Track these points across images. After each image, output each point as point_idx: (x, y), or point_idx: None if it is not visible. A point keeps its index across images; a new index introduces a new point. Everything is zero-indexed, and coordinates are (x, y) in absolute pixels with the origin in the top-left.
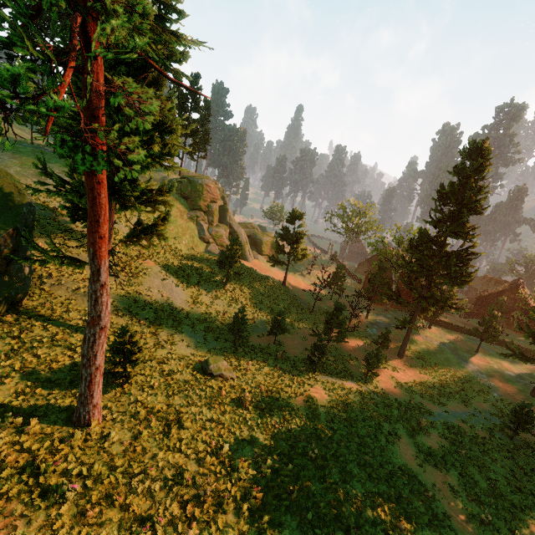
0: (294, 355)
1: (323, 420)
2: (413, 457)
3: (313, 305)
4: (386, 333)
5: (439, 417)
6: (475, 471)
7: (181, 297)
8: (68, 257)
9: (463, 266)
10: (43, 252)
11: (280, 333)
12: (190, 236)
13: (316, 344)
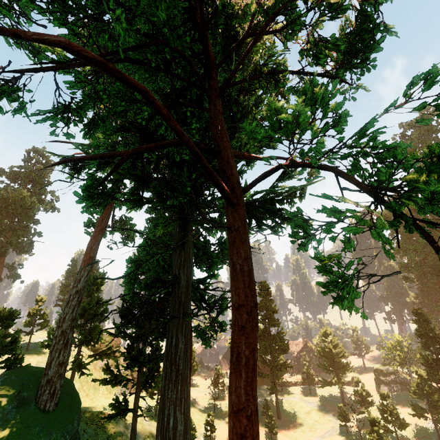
0: None
1: None
2: None
3: (214, 405)
4: (266, 402)
5: None
6: None
7: (138, 435)
8: (126, 408)
9: (283, 341)
10: (117, 409)
11: (214, 431)
12: None
13: None
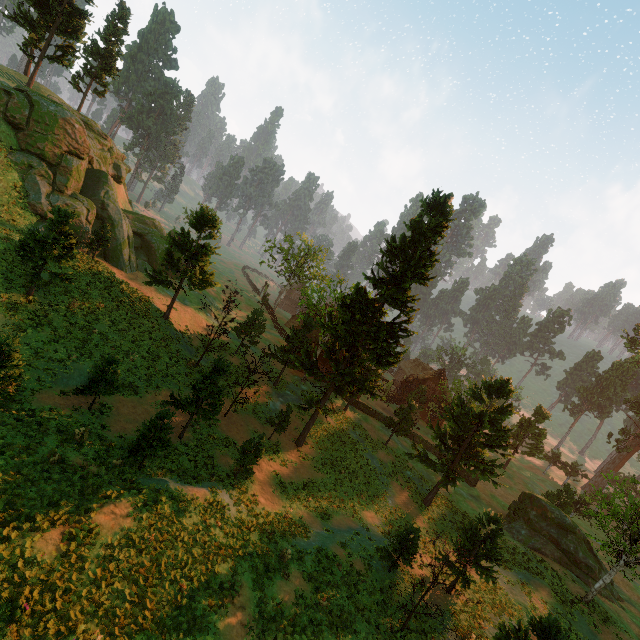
0: (120, 434)
1: (86, 580)
2: (244, 631)
3: (201, 356)
4: (287, 412)
5: (315, 540)
6: (331, 636)
7: None
8: None
9: (392, 343)
10: None
11: (101, 393)
12: (2, 192)
13: (150, 423)
